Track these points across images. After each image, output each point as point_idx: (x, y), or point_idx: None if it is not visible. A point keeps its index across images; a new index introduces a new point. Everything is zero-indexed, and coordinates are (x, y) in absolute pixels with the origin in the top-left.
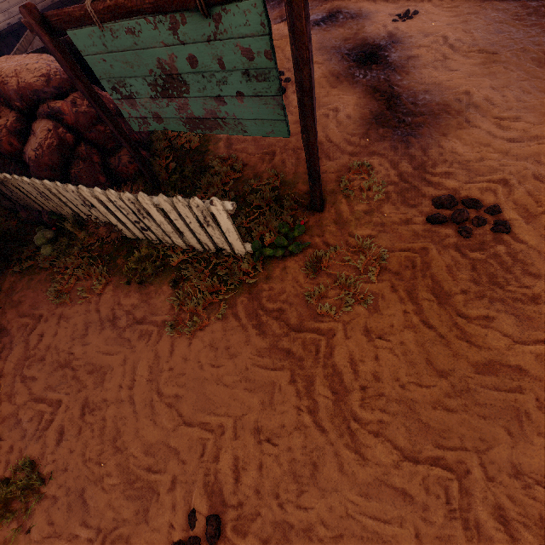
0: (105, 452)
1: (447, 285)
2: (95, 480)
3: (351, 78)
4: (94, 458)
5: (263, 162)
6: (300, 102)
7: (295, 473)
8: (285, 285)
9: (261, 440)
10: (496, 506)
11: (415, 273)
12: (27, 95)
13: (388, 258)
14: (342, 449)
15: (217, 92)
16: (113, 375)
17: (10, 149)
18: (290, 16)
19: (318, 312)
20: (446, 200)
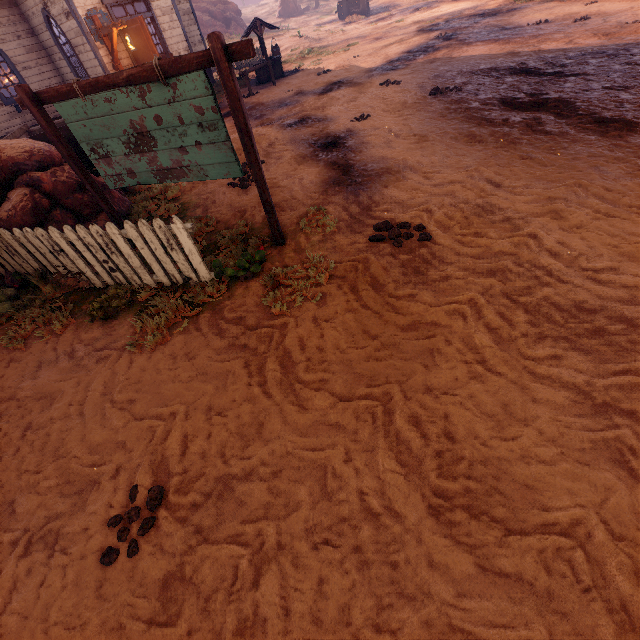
0: (44, 462)
1: (382, 279)
2: (29, 489)
3: (315, 158)
4: (30, 470)
5: (235, 218)
6: (242, 142)
7: (242, 434)
8: (246, 299)
9: (211, 416)
10: (411, 416)
11: (357, 275)
12: (8, 167)
13: (336, 268)
14: (287, 405)
15: (180, 144)
16: (64, 397)
17: None
18: (222, 79)
19: (274, 314)
20: (383, 224)
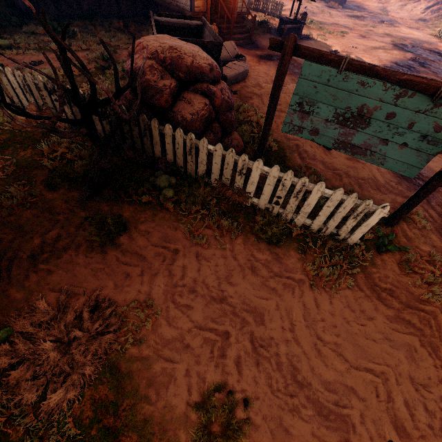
0: (290, 385)
1: None
2: (290, 410)
3: None
4: (281, 389)
5: (335, 179)
6: None
7: None
8: (388, 272)
9: (418, 387)
10: None
11: None
12: (195, 73)
13: None
14: None
15: (388, 137)
16: (272, 317)
17: (164, 104)
18: None
19: (417, 297)
20: None
